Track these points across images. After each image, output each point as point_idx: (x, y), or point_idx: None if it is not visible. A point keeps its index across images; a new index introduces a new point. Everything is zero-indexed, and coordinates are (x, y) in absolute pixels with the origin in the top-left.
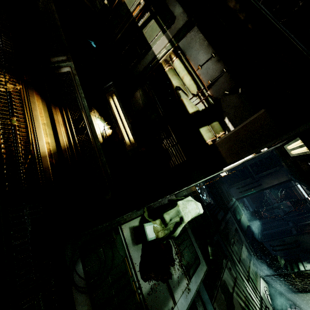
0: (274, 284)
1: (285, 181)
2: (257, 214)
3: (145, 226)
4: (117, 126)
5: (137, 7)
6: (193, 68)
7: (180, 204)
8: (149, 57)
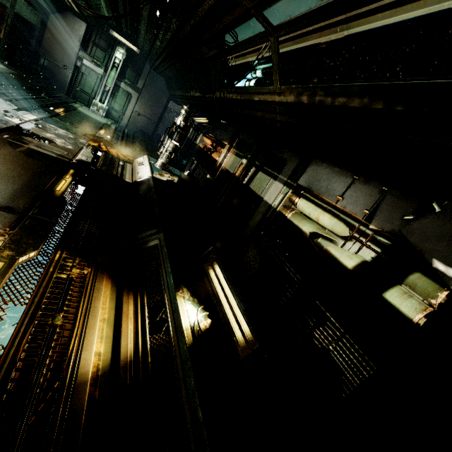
0: None
1: None
2: None
3: None
4: (221, 311)
5: (239, 167)
6: (330, 202)
7: None
8: (262, 209)
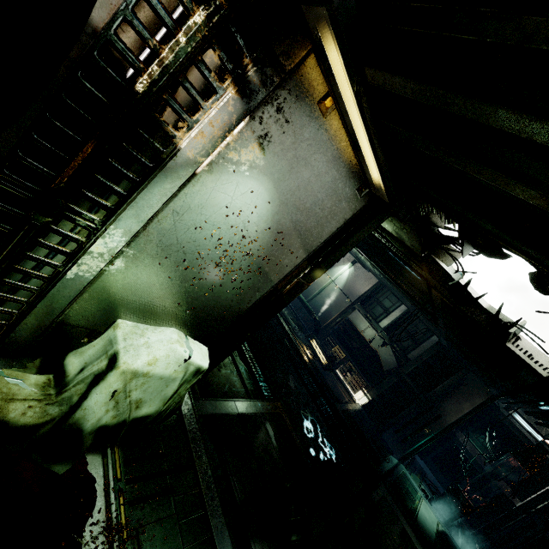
0: None
1: (483, 402)
2: (457, 498)
3: None
4: None
5: None
6: None
7: (125, 324)
8: None
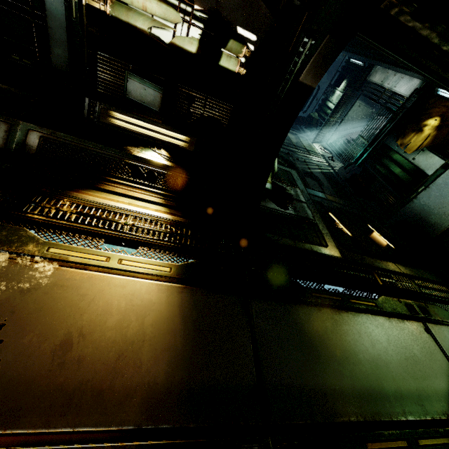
0: (323, 138)
1: None
2: None
3: None
4: (158, 140)
5: None
6: None
7: None
8: (57, 6)
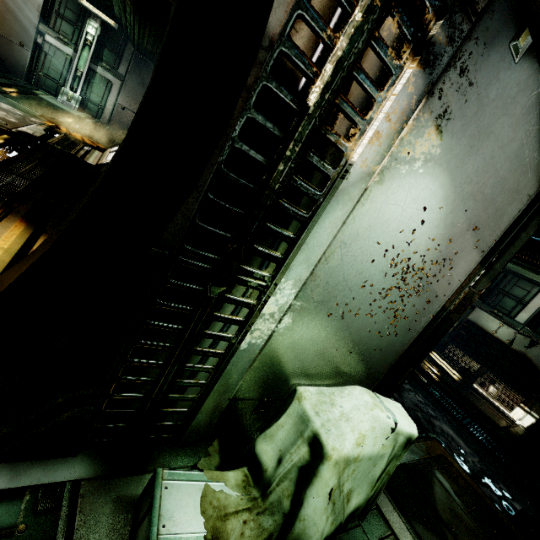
0: None
1: None
2: None
3: (161, 478)
4: None
5: None
6: None
7: (307, 392)
8: None
